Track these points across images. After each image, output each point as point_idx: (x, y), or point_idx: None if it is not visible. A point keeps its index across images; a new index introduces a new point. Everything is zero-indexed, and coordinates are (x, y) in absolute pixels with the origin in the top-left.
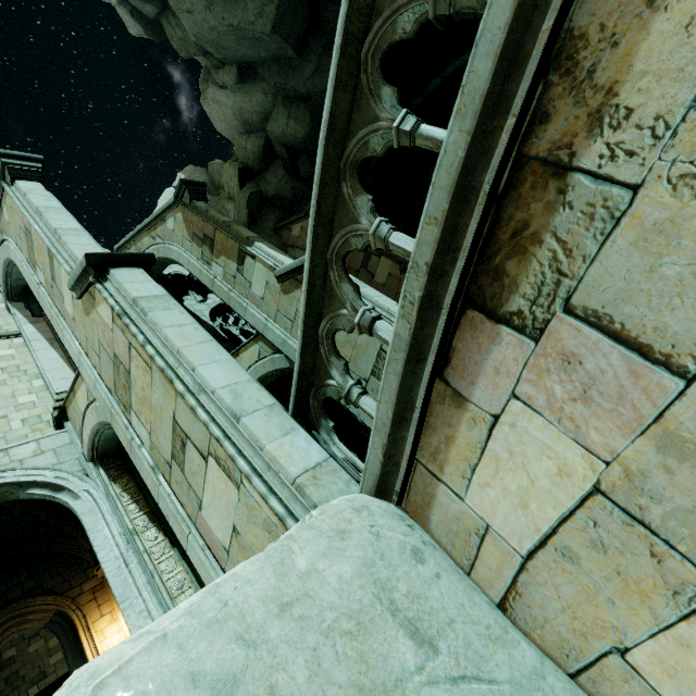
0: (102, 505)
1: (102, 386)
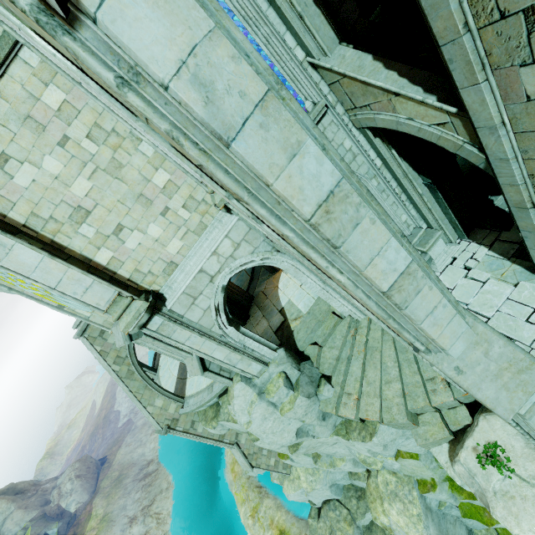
0: (299, 268)
1: (391, 333)
